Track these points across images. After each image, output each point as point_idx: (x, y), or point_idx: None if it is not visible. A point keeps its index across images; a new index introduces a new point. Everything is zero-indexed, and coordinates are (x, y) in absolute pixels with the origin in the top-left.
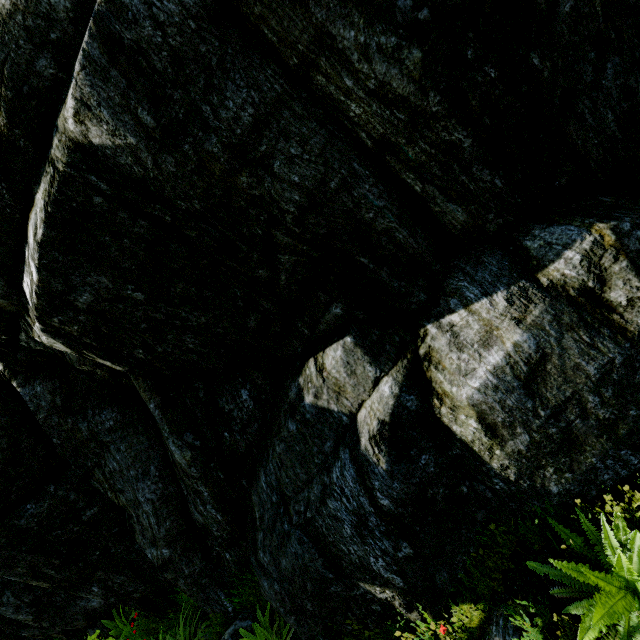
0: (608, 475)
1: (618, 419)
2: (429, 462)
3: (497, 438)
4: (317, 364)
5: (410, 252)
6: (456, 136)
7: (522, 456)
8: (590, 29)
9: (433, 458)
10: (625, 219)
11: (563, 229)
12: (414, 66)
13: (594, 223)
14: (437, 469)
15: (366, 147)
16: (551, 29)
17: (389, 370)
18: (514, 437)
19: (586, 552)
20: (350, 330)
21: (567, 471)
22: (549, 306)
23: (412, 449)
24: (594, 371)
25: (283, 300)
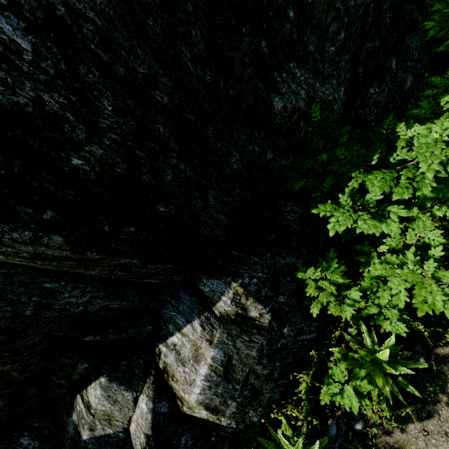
0: (277, 395)
1: (273, 370)
2: (187, 439)
3: (220, 412)
4: (84, 401)
5: (128, 307)
6: (124, 260)
7: (236, 414)
8: (190, 183)
9: (189, 434)
10: (245, 276)
11: (217, 282)
12: (60, 245)
13: (231, 282)
14: (194, 440)
15: (51, 269)
16: (164, 189)
17: (142, 388)
18: (228, 407)
19: (277, 448)
20: (102, 371)
21: (259, 407)
22: (223, 329)
23: (174, 439)
24: (256, 353)
25: (27, 378)
